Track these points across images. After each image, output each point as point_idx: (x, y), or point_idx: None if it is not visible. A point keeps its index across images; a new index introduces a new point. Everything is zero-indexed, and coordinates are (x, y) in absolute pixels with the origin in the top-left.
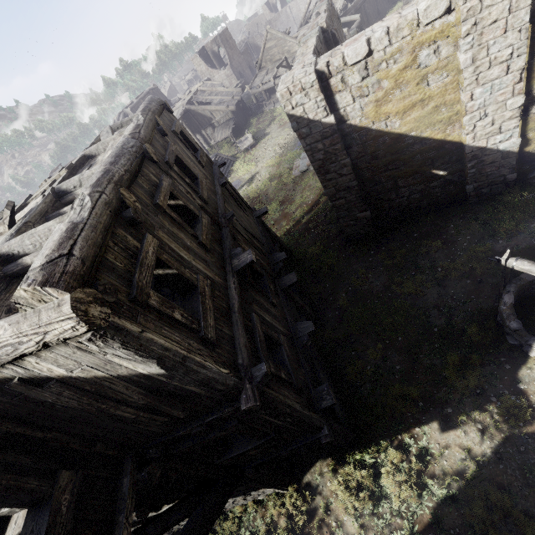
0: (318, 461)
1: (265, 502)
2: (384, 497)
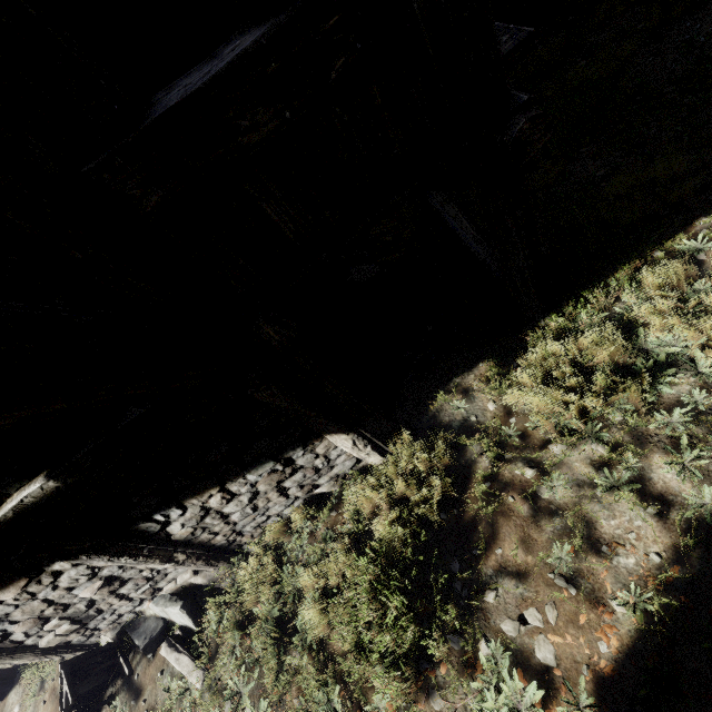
0: (454, 381)
1: (335, 498)
2: (665, 365)
